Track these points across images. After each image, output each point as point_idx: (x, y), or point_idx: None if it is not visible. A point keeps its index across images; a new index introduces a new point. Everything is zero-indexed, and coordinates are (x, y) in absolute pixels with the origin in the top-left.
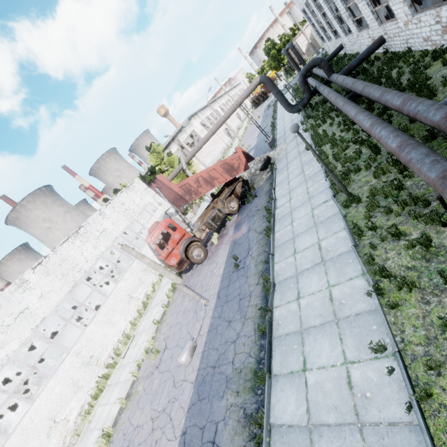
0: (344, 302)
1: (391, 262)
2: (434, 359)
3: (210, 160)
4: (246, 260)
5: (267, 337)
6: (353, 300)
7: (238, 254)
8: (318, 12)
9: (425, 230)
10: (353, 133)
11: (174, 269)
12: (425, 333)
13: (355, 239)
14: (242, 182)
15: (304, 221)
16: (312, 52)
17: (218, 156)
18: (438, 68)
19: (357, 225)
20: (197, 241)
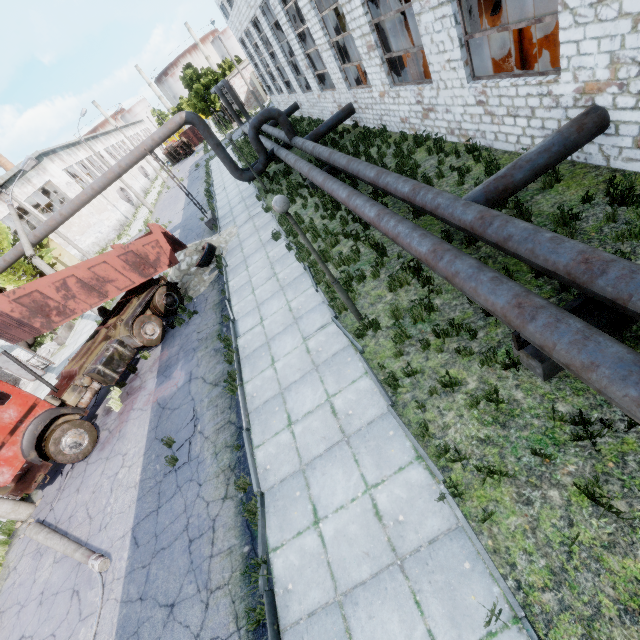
0: (403, 518)
1: (454, 432)
2: (577, 614)
3: (92, 240)
4: (193, 443)
5: (270, 637)
6: (417, 512)
7: (173, 432)
8: (264, 48)
9: (483, 376)
10: (342, 223)
11: (5, 494)
12: (546, 562)
13: (387, 392)
14: (167, 287)
15: (294, 361)
16: (254, 105)
17: (110, 235)
18: (423, 156)
19: (391, 372)
20: (70, 413)
